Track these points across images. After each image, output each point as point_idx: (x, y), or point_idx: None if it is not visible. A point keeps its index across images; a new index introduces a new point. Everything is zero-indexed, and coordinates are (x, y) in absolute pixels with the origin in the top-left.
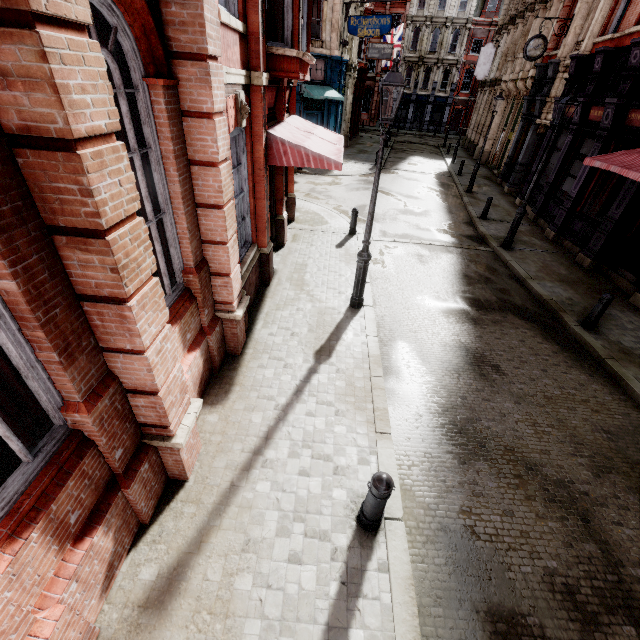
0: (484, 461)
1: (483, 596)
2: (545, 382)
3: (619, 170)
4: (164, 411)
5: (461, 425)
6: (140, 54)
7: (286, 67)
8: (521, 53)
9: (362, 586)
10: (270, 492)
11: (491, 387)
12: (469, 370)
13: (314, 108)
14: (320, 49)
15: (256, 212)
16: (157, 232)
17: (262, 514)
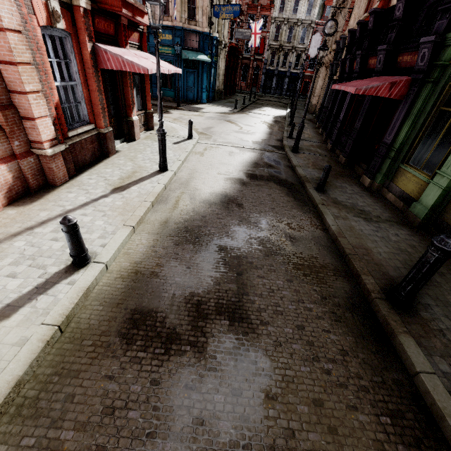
0: (192, 244)
1: (137, 302)
2: (268, 213)
3: (344, 88)
4: None
5: (191, 228)
6: None
7: (110, 2)
8: (332, 36)
9: (49, 290)
10: (22, 246)
11: (228, 213)
12: (219, 205)
13: (192, 67)
14: (195, 26)
15: (92, 101)
16: None
17: (7, 255)
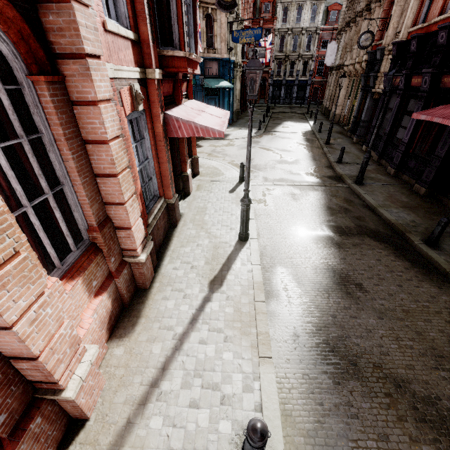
0: (356, 380)
1: None
2: (402, 296)
3: (441, 120)
4: (48, 371)
5: (333, 343)
6: (21, 56)
7: (176, 64)
8: (356, 45)
9: None
10: (162, 428)
11: (356, 304)
12: (337, 289)
13: (213, 94)
14: (214, 54)
15: (161, 173)
16: (54, 202)
17: None
